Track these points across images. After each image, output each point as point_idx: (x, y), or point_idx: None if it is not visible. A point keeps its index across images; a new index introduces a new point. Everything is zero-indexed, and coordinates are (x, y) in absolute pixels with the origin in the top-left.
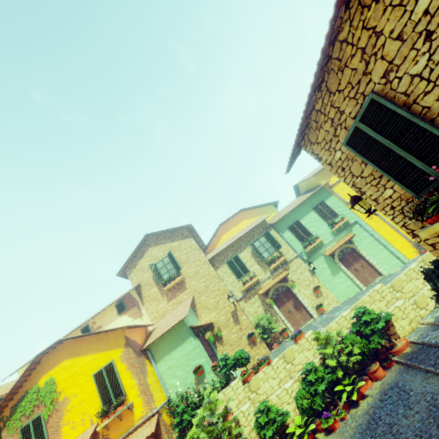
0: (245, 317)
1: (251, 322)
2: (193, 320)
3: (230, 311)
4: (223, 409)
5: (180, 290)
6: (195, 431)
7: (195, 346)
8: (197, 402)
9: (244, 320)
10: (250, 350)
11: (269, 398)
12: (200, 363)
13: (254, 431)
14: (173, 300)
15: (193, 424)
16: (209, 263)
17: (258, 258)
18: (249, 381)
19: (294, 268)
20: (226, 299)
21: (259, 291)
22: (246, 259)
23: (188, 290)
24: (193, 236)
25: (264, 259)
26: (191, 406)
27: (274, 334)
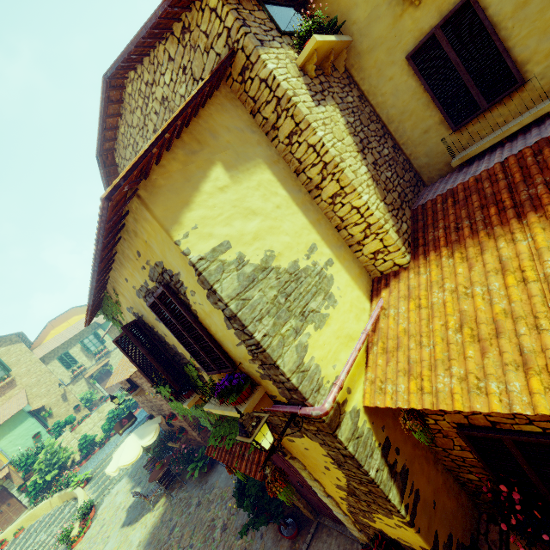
0: (73, 396)
1: (77, 398)
2: (28, 407)
3: (60, 394)
4: (59, 445)
5: (10, 388)
6: (42, 458)
7: (33, 422)
8: (35, 453)
9: (72, 398)
10: (75, 415)
11: (87, 433)
12: (38, 431)
13: (77, 451)
14: (3, 396)
15: (35, 463)
16: (41, 362)
17: (87, 352)
18: (75, 429)
19: (114, 355)
20: (57, 386)
21: (86, 376)
22: (76, 353)
23: (19, 386)
24: (20, 337)
25: (91, 352)
26: (33, 455)
27: (95, 401)
